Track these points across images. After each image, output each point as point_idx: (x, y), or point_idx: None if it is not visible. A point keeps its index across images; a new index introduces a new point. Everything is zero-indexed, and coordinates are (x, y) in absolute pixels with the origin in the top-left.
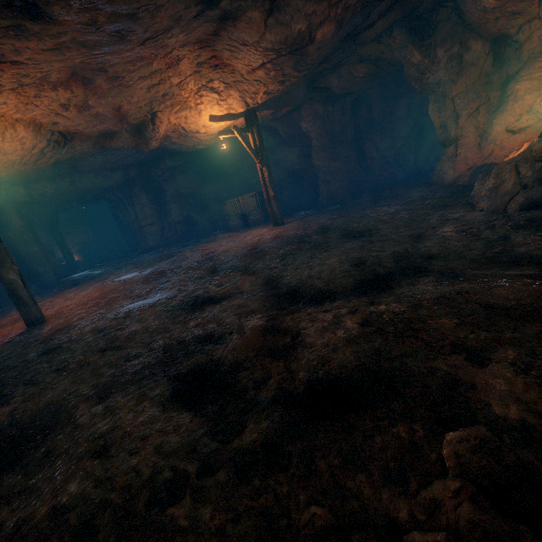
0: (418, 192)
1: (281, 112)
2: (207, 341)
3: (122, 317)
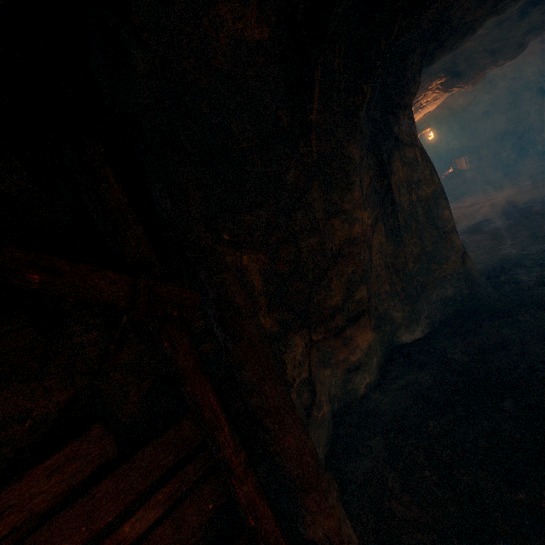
0: None
1: None
2: None
3: None
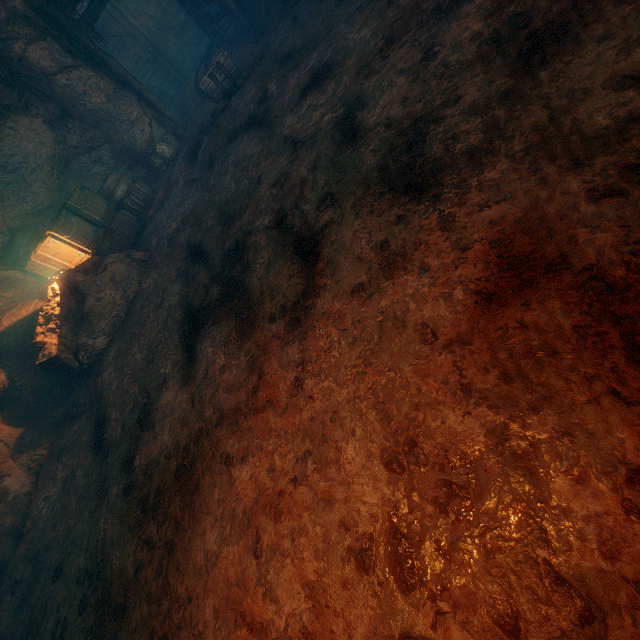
0: (45, 503)
1: None
2: (293, 66)
3: (393, 3)
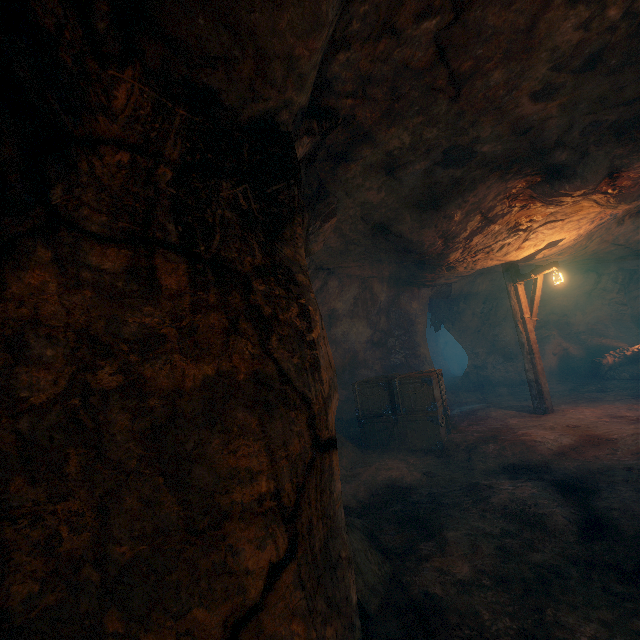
0: None
1: (447, 280)
2: None
3: None
